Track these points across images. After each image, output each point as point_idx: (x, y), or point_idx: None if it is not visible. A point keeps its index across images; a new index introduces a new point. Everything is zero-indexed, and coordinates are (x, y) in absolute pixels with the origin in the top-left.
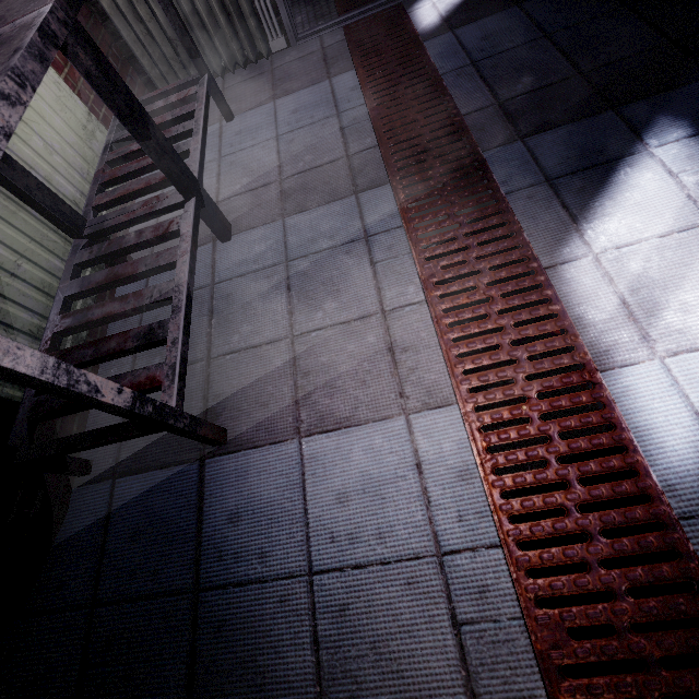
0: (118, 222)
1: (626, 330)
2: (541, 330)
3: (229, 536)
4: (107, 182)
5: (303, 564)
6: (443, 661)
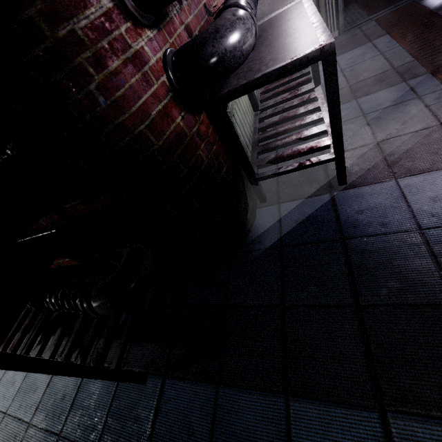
0: (277, 102)
1: None
2: None
3: (358, 219)
4: (263, 92)
5: (413, 226)
6: None
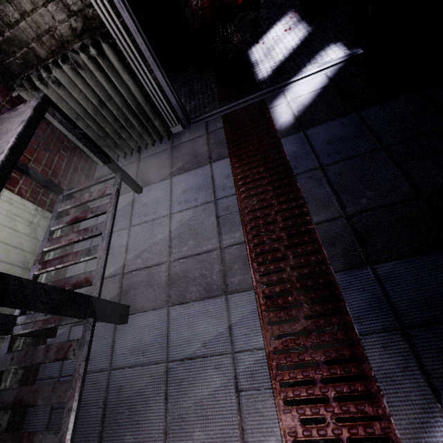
0: (36, 327)
1: None
2: None
3: None
4: (40, 272)
5: None
6: None
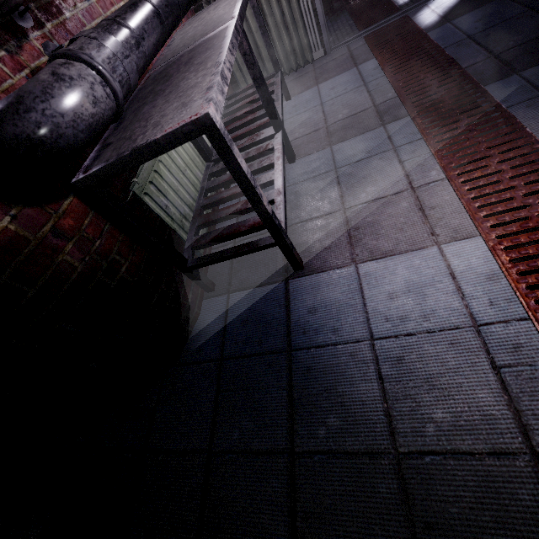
0: None
1: None
2: None
3: (310, 321)
4: None
5: (365, 334)
6: (487, 390)
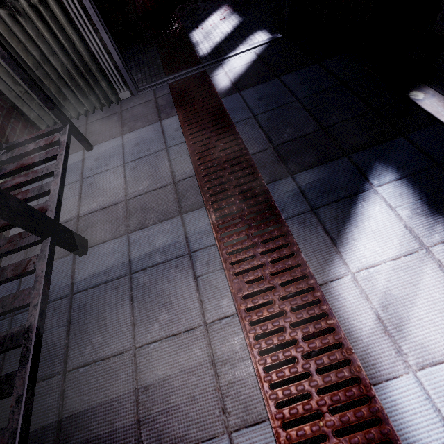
0: None
1: (384, 344)
2: (324, 343)
3: None
4: None
5: None
6: None
